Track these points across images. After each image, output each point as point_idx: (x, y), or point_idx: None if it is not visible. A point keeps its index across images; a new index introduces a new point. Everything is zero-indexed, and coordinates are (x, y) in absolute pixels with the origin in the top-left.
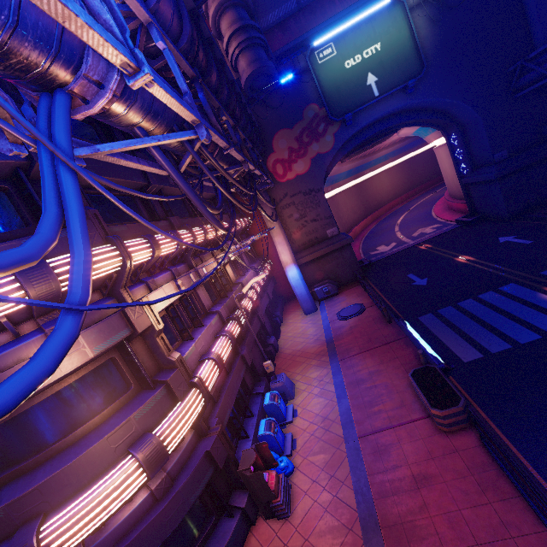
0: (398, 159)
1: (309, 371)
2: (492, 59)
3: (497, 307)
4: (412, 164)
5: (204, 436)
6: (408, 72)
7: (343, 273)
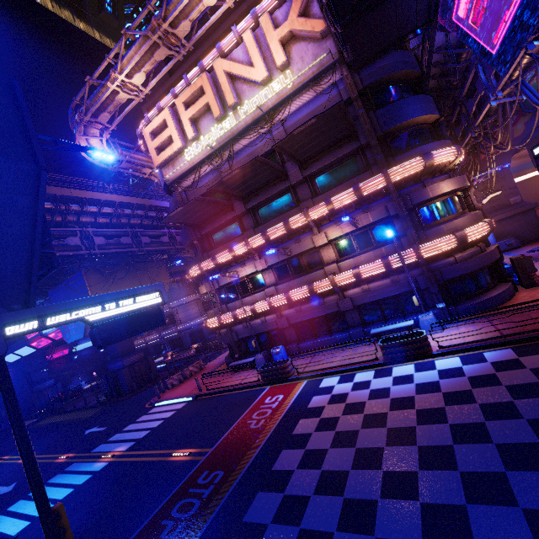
0: None
1: None
2: None
3: None
4: None
5: (488, 247)
6: None
7: (523, 234)
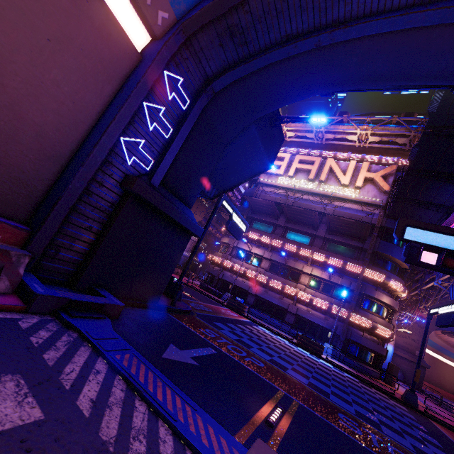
0: None
1: None
2: None
3: None
4: None
5: (383, 347)
6: None
7: (409, 377)
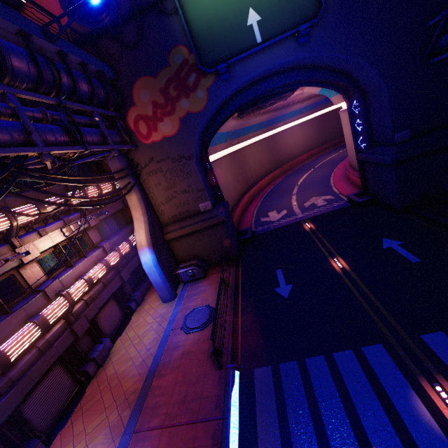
0: (313, 113)
1: (97, 438)
2: (411, 5)
3: (350, 399)
4: (326, 120)
5: None
6: (302, 12)
7: (215, 252)
